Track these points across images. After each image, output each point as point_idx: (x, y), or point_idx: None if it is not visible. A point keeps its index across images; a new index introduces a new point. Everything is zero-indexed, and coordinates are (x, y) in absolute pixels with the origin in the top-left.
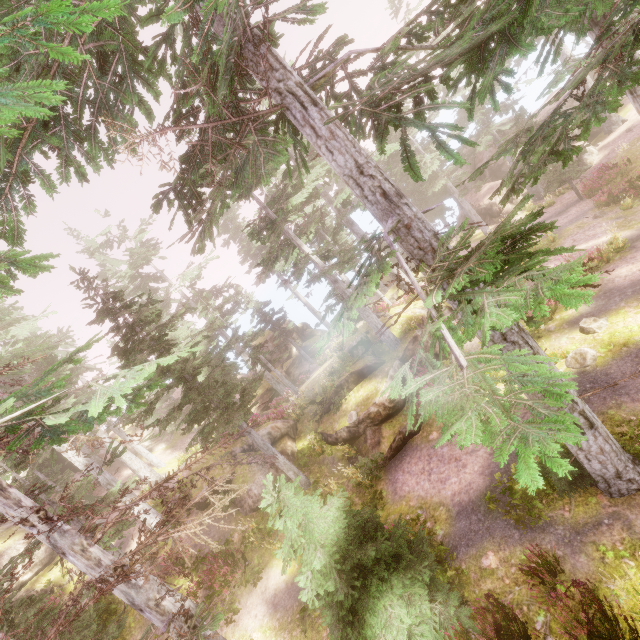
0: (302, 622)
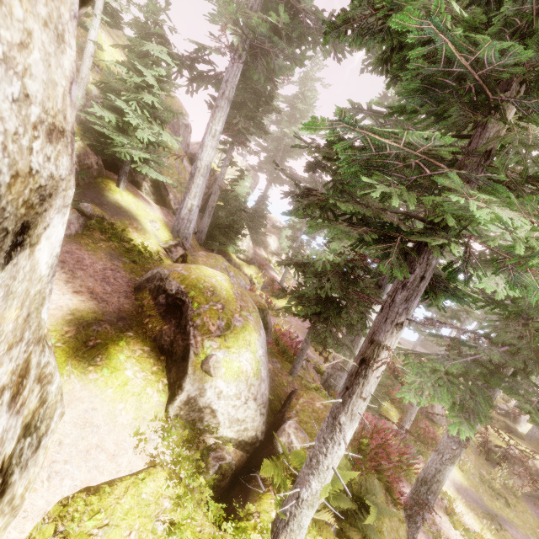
0: (490, 521)
